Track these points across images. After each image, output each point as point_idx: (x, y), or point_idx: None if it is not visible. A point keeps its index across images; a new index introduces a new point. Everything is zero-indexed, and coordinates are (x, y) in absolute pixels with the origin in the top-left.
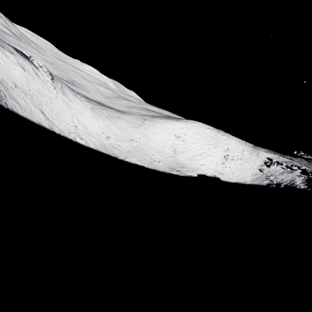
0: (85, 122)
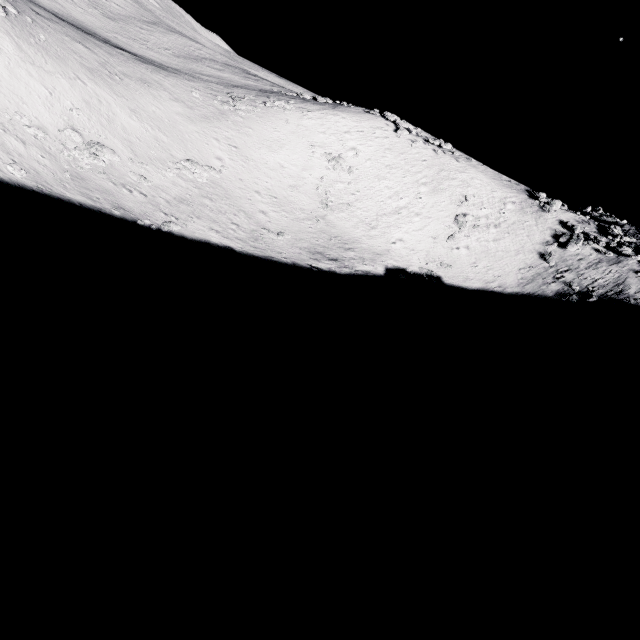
0: None
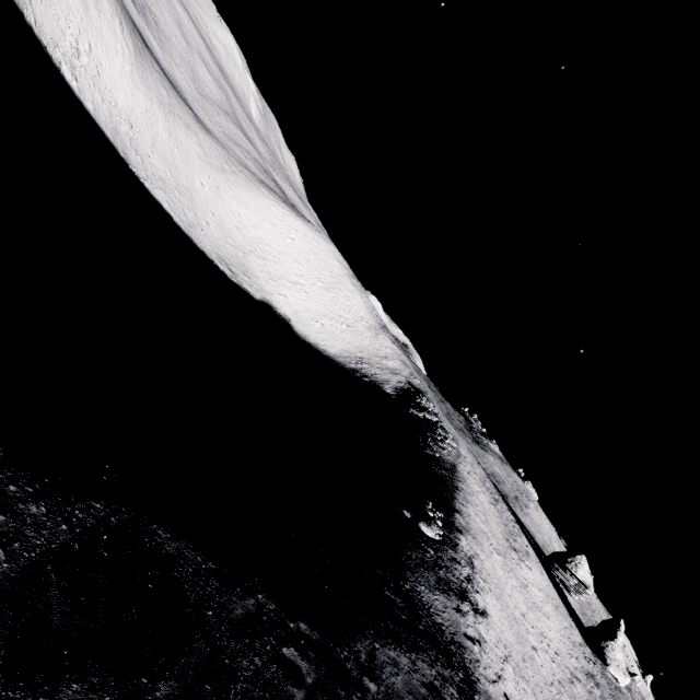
0: (104, 64)
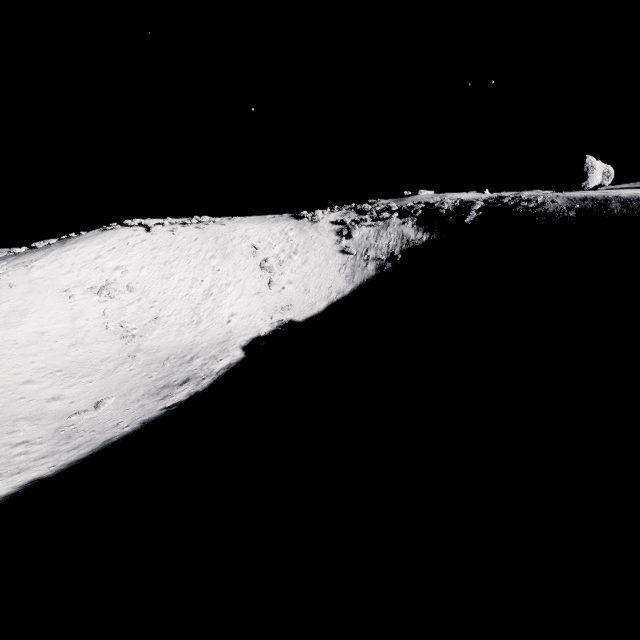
0: None
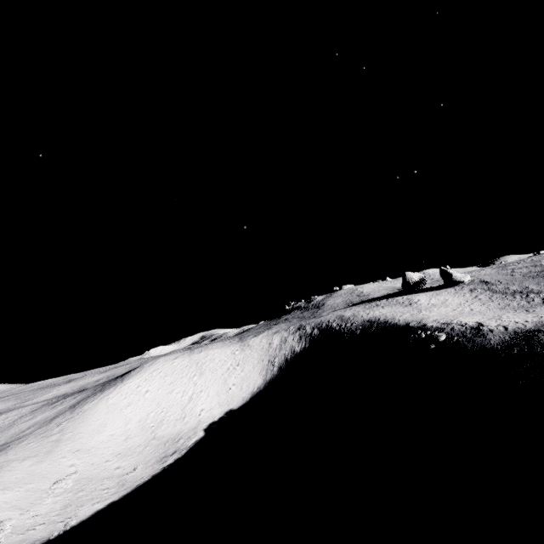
0: None
